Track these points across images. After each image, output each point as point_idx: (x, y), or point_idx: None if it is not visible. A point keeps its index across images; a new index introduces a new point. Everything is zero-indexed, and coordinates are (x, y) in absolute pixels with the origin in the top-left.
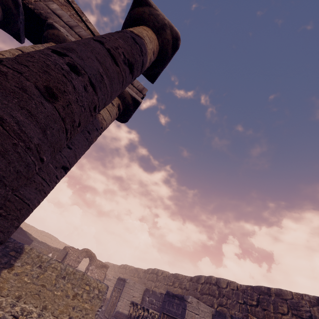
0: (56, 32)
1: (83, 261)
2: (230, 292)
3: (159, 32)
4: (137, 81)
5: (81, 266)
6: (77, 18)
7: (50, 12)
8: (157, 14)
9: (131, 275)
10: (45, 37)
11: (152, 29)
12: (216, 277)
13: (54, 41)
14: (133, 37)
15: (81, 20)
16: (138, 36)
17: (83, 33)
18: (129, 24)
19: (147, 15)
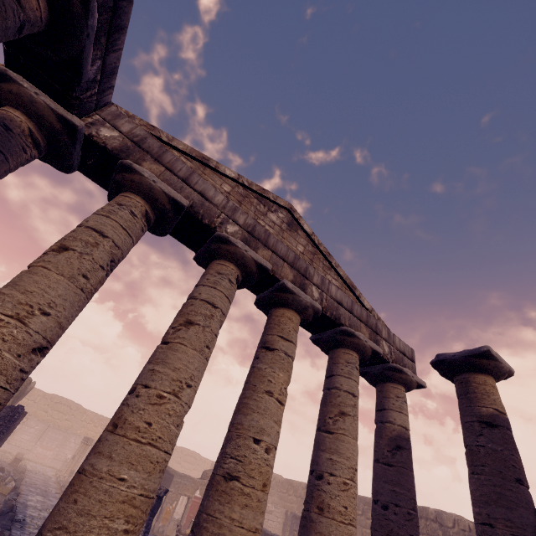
0: (356, 341)
1: (188, 463)
2: (460, 534)
3: (499, 377)
4: (405, 344)
5: (186, 472)
6: (327, 266)
7: (336, 305)
8: (502, 367)
9: (282, 491)
10: (338, 341)
11: (492, 376)
12: (435, 511)
13: (350, 348)
14: (508, 427)
15: (330, 265)
16: (502, 412)
17: (359, 310)
18: (465, 366)
19: (491, 367)
